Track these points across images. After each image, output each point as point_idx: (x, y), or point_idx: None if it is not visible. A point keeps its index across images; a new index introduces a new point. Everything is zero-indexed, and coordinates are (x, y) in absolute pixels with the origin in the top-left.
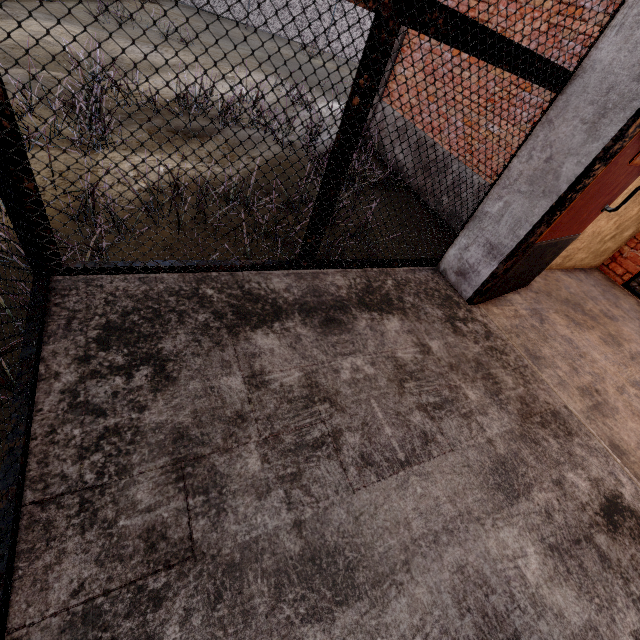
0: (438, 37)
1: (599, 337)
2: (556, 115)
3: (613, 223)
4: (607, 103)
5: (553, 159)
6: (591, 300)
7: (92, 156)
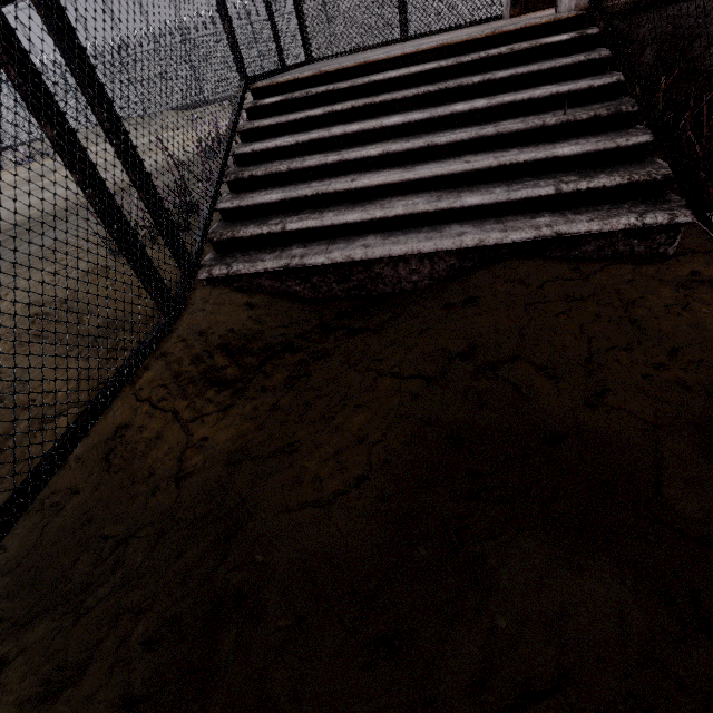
0: None
1: None
2: None
3: None
4: None
5: None
6: None
7: None
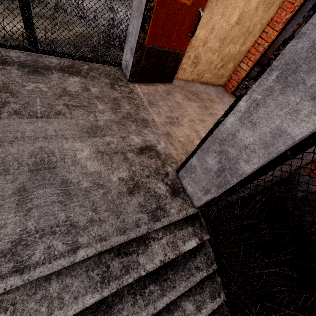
0: None
1: (198, 105)
2: None
3: (217, 56)
4: None
5: None
6: (207, 94)
7: None
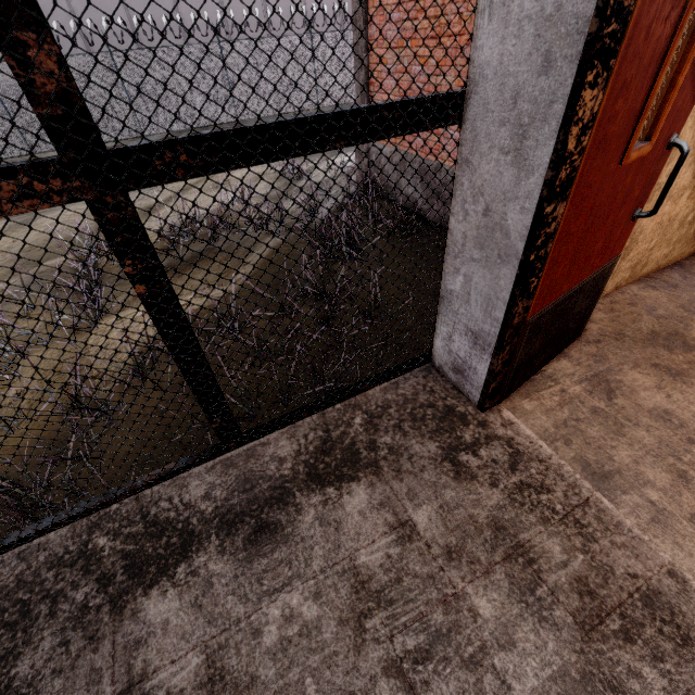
0: (197, 173)
1: None
2: (470, 151)
3: (687, 199)
4: (521, 117)
5: (491, 210)
6: None
7: (85, 336)
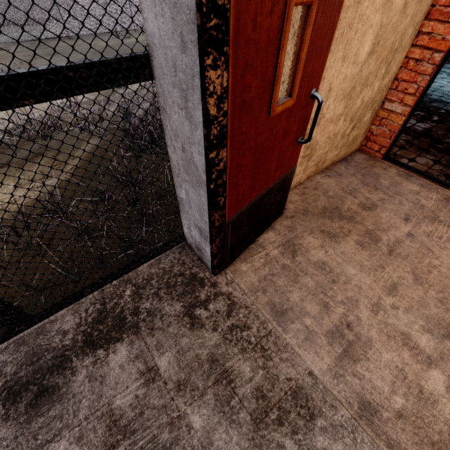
0: None
1: (355, 242)
2: (164, 102)
3: (343, 121)
4: (181, 83)
5: (185, 149)
6: (350, 195)
7: None
